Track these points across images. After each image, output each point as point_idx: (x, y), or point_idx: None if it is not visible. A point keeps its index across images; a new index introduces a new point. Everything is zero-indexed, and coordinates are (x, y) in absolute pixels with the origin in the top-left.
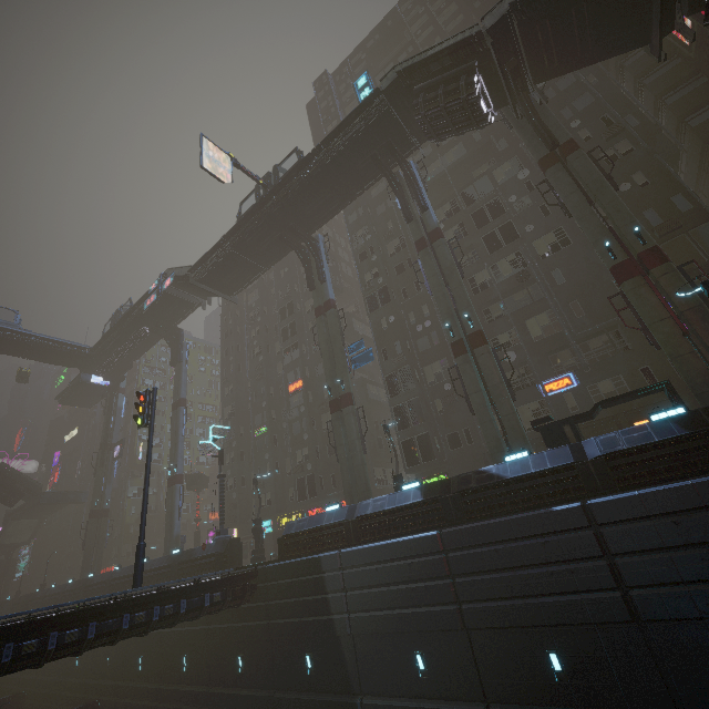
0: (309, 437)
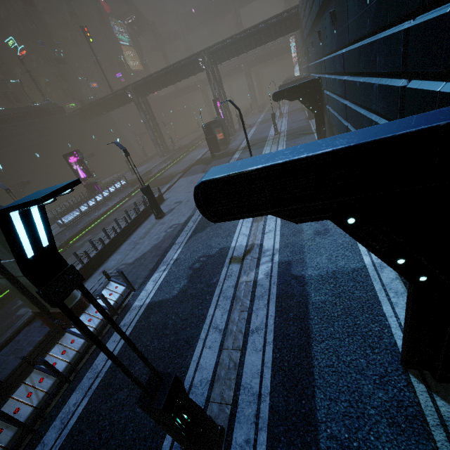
0: (0, 68)
